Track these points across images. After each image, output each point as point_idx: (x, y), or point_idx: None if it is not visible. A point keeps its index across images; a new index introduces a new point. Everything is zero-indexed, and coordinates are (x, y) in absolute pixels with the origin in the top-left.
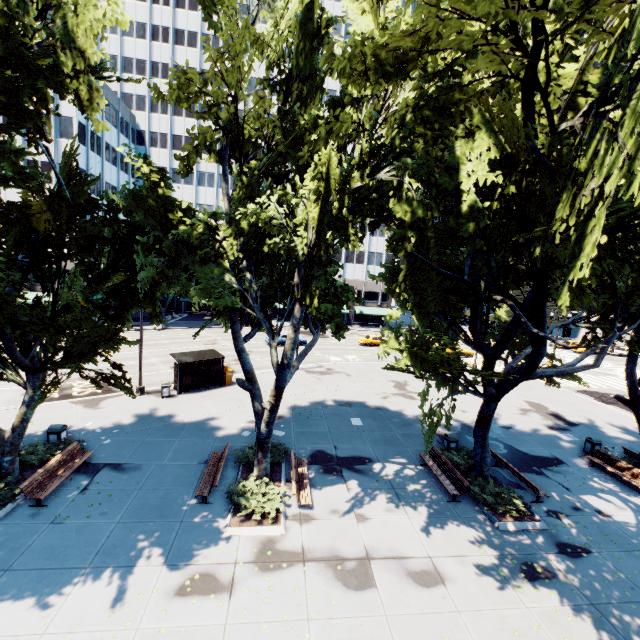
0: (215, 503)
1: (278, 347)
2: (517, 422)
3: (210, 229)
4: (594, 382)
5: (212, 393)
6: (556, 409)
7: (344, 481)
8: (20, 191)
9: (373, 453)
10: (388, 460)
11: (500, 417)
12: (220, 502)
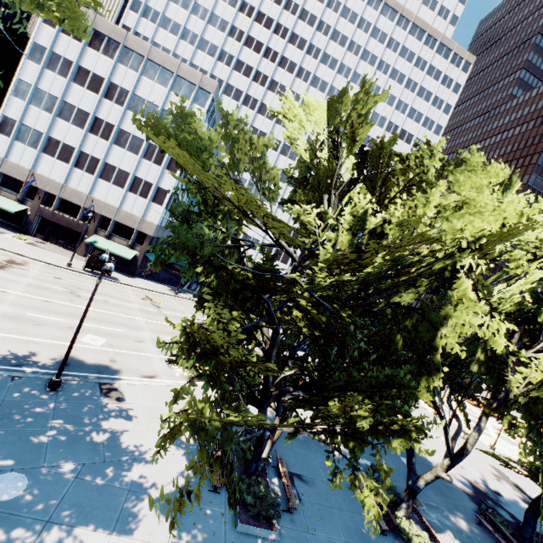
0: (387, 535)
1: None
2: (501, 489)
3: (457, 358)
4: (516, 453)
5: None
6: (514, 480)
7: (444, 530)
8: (134, 163)
9: (440, 502)
10: (454, 513)
11: (487, 480)
12: (389, 535)
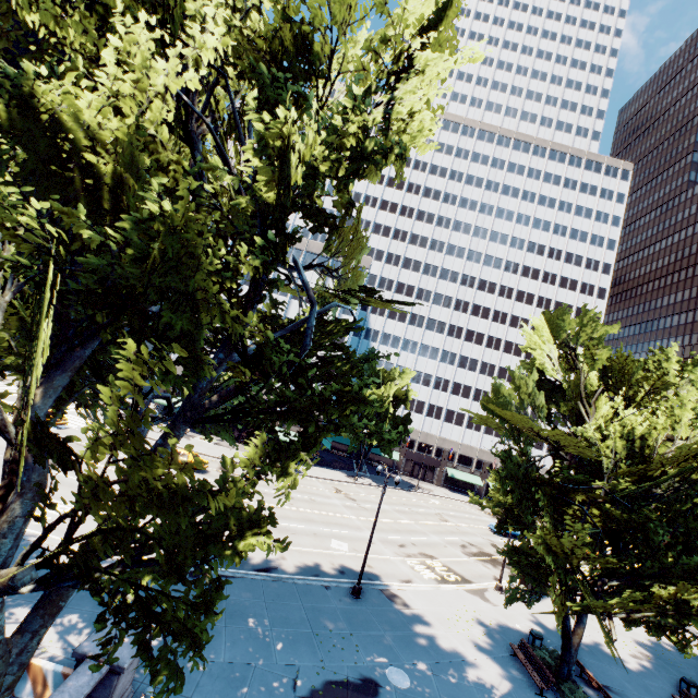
0: None
1: (506, 538)
2: None
3: None
4: None
5: (550, 604)
6: None
7: None
8: None
9: None
10: None
11: None
12: None
